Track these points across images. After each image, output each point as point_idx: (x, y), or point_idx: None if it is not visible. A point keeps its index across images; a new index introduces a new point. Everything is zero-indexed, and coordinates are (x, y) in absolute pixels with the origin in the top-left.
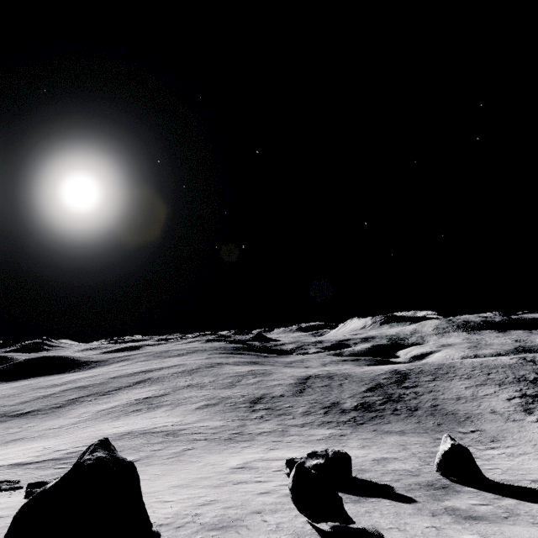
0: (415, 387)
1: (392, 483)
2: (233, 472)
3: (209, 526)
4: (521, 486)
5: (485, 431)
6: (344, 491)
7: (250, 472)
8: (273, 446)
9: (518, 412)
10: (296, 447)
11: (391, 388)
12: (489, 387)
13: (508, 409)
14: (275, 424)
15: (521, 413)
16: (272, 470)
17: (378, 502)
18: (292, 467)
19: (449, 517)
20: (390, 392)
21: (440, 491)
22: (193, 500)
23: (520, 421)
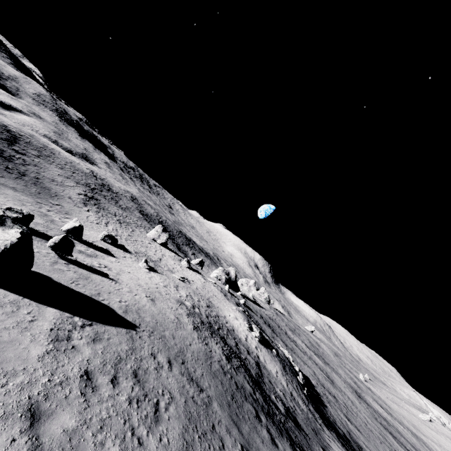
0: (24, 156)
1: (47, 233)
2: None
3: None
4: (91, 243)
5: (64, 207)
6: (33, 235)
7: None
8: None
9: (81, 203)
10: None
11: (2, 145)
12: (72, 182)
13: (78, 200)
14: None
15: (82, 204)
16: None
17: None
18: None
19: (84, 254)
20: (2, 149)
21: None
22: None
23: (81, 208)
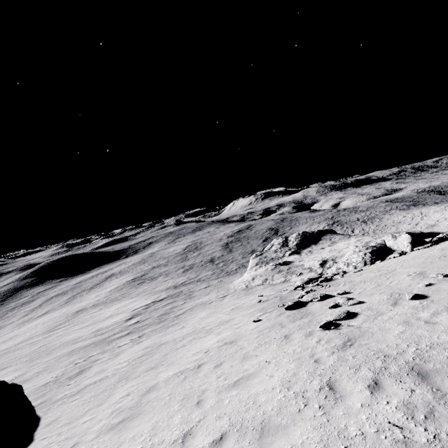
0: None
1: None
2: None
3: None
4: None
5: None
6: None
7: None
8: None
9: None
10: None
11: None
12: None
13: None
14: None
15: None
16: None
17: None
18: None
19: None
20: None
21: None
22: None
23: None
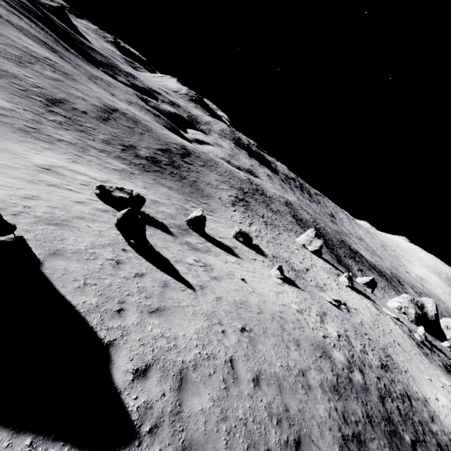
0: (191, 165)
1: (162, 220)
2: (41, 171)
3: (45, 221)
4: (215, 238)
5: (211, 206)
6: None
7: (58, 178)
8: (75, 159)
9: (229, 203)
10: (96, 169)
11: (176, 157)
12: (226, 186)
13: (227, 201)
14: (75, 137)
15: (230, 205)
16: (79, 183)
17: (156, 230)
18: (102, 191)
19: (187, 247)
20: (174, 160)
21: (184, 231)
22: (13, 190)
23: (228, 208)
